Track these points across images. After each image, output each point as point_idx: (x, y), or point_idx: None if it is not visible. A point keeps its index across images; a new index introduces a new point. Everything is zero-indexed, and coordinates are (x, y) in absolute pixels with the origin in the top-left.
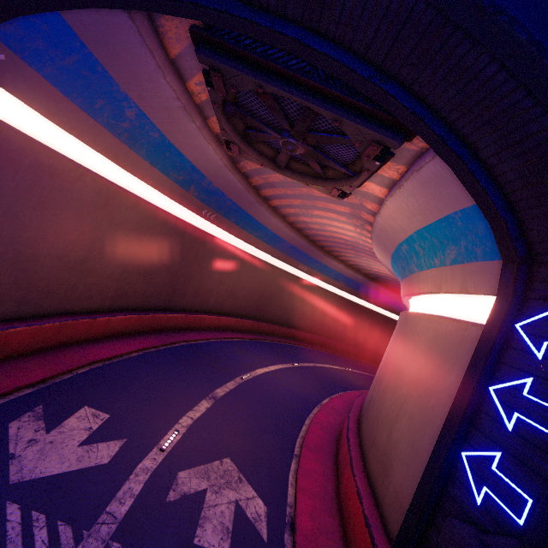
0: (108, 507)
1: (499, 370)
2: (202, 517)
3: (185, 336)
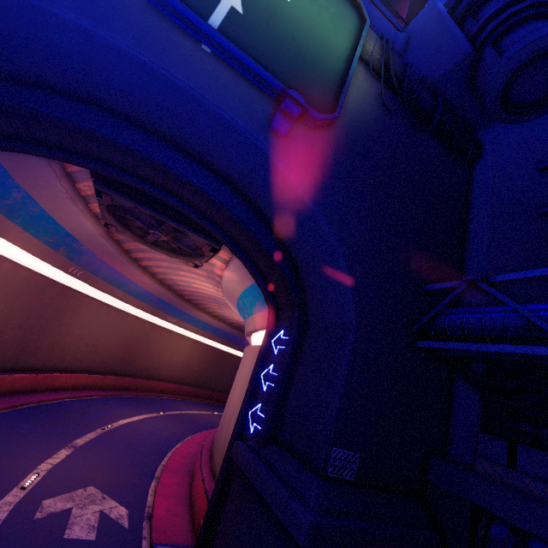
0: None
1: (265, 364)
2: (70, 523)
3: (34, 397)
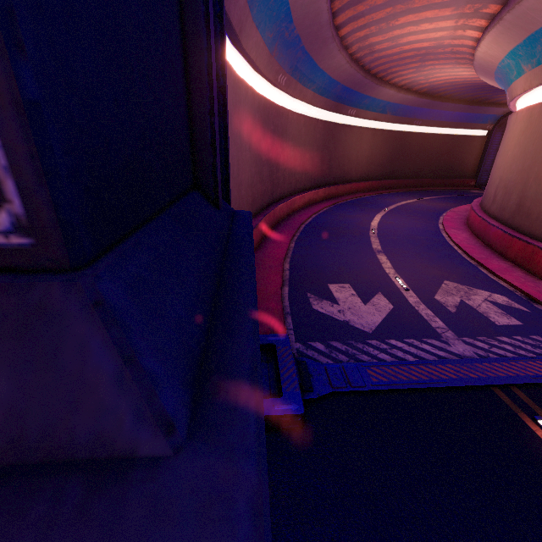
0: (432, 325)
1: None
2: (482, 313)
3: (296, 220)
